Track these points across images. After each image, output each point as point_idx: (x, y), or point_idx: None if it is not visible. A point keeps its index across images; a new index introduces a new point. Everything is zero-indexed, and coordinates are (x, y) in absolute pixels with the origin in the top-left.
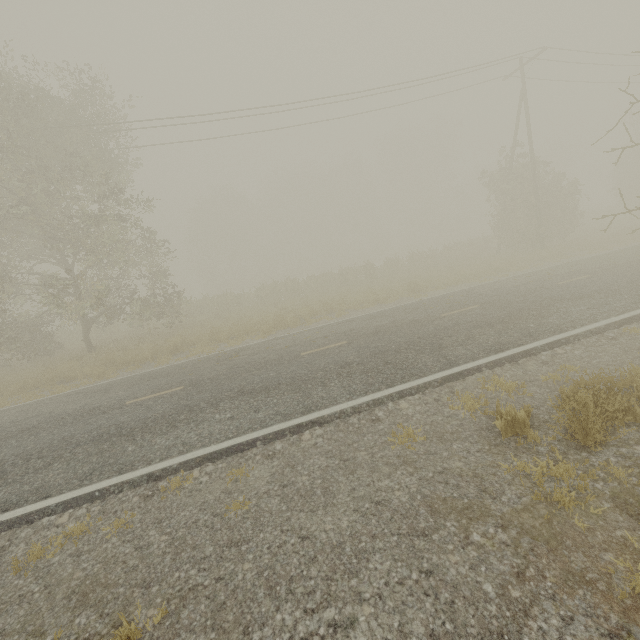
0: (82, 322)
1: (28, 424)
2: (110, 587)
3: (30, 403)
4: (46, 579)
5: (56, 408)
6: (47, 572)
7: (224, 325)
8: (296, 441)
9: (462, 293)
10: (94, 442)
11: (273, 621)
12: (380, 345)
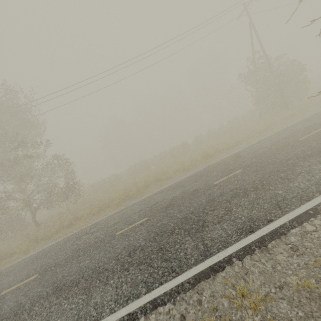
0: (30, 212)
1: None
2: None
3: None
4: None
5: None
6: None
7: (104, 198)
8: None
9: (233, 157)
10: None
11: None
12: (164, 223)
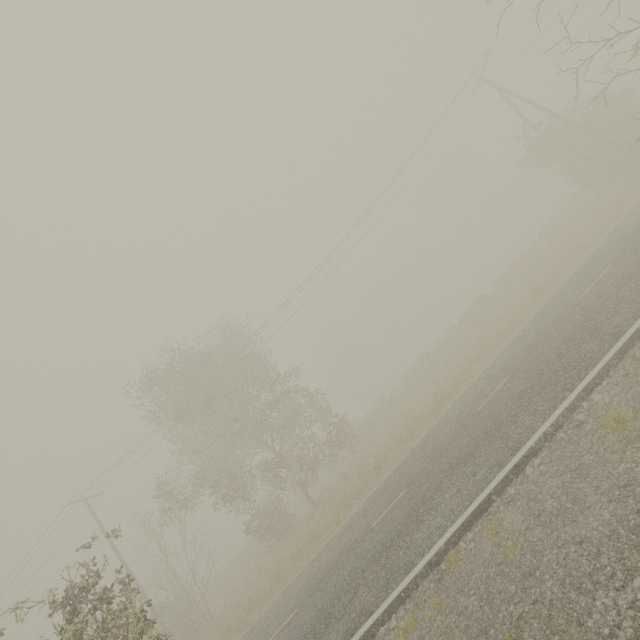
0: (299, 486)
1: (318, 577)
2: None
3: (307, 566)
4: None
5: (327, 557)
6: None
7: (398, 427)
8: (523, 479)
9: (587, 263)
10: (373, 563)
11: (595, 608)
12: (540, 360)
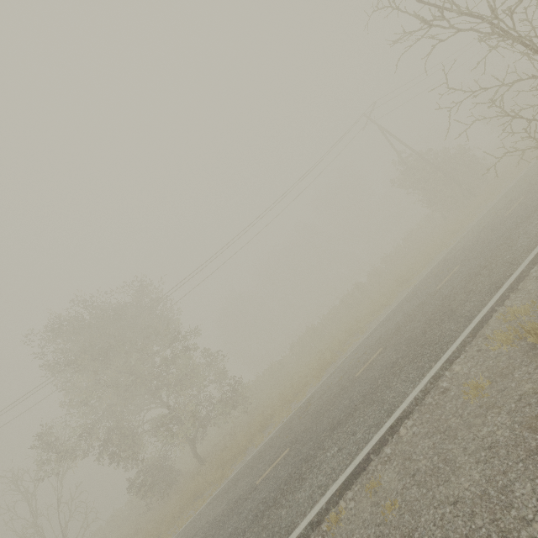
0: (188, 442)
1: None
2: None
3: (186, 525)
4: None
5: (209, 517)
6: None
7: (284, 389)
8: (398, 439)
9: (440, 264)
10: (254, 523)
11: None
12: (408, 336)
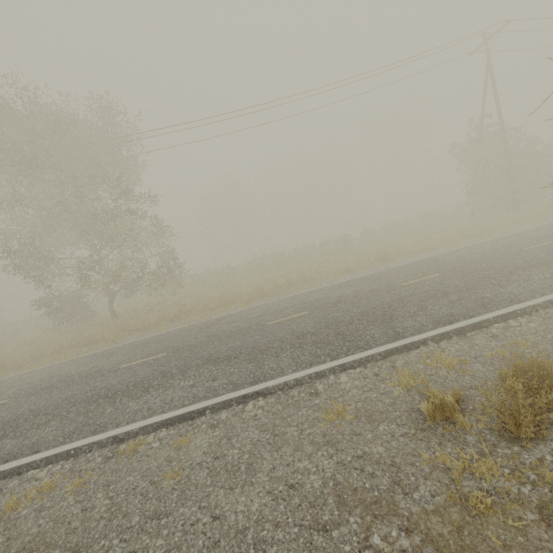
0: (108, 295)
1: (49, 383)
2: (50, 547)
3: (59, 363)
4: (11, 531)
5: (73, 369)
6: (14, 524)
7: (218, 294)
8: (239, 411)
9: (427, 261)
10: (86, 402)
11: None
12: (336, 315)
